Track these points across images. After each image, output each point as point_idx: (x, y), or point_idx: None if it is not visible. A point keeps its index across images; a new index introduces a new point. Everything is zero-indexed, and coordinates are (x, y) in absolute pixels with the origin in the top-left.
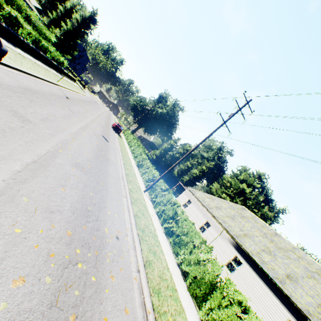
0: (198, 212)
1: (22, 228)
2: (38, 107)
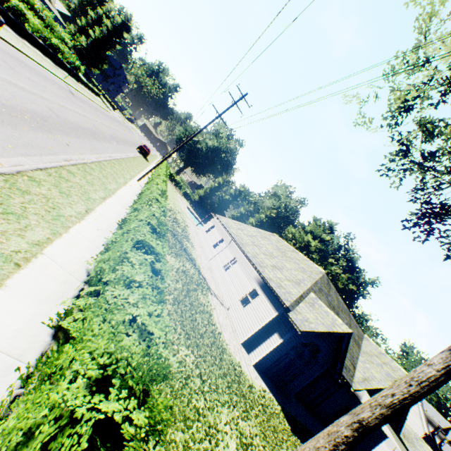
0: (217, 233)
1: None
2: (29, 74)
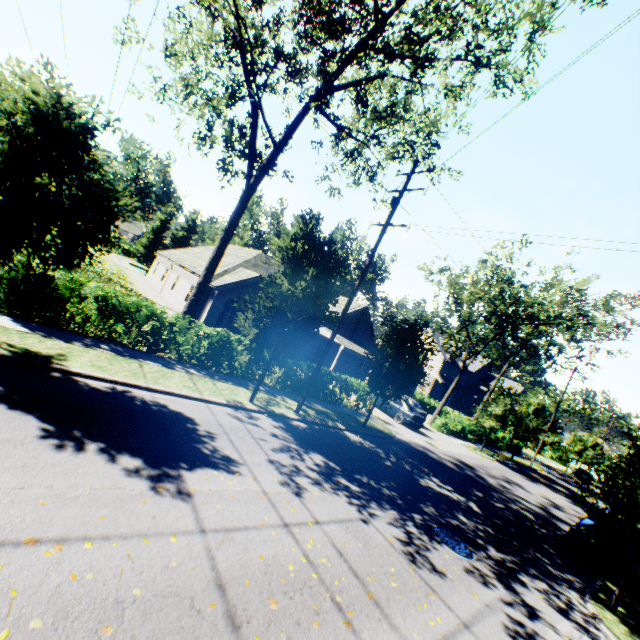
0: (163, 267)
1: None
2: None
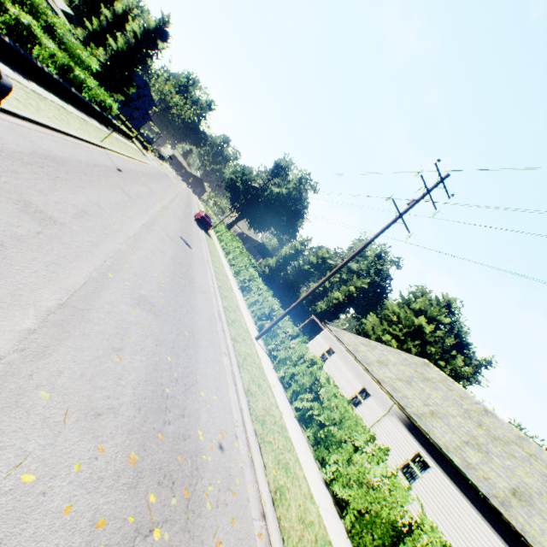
0: (348, 371)
1: (37, 469)
2: (69, 191)
